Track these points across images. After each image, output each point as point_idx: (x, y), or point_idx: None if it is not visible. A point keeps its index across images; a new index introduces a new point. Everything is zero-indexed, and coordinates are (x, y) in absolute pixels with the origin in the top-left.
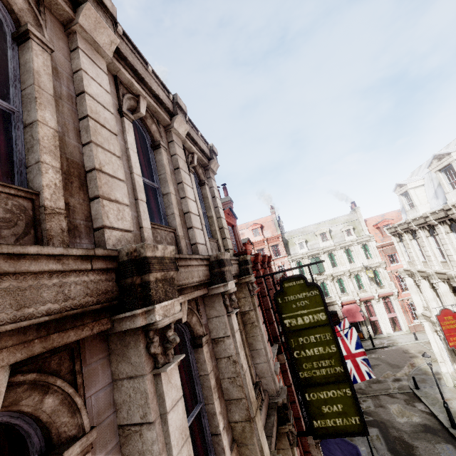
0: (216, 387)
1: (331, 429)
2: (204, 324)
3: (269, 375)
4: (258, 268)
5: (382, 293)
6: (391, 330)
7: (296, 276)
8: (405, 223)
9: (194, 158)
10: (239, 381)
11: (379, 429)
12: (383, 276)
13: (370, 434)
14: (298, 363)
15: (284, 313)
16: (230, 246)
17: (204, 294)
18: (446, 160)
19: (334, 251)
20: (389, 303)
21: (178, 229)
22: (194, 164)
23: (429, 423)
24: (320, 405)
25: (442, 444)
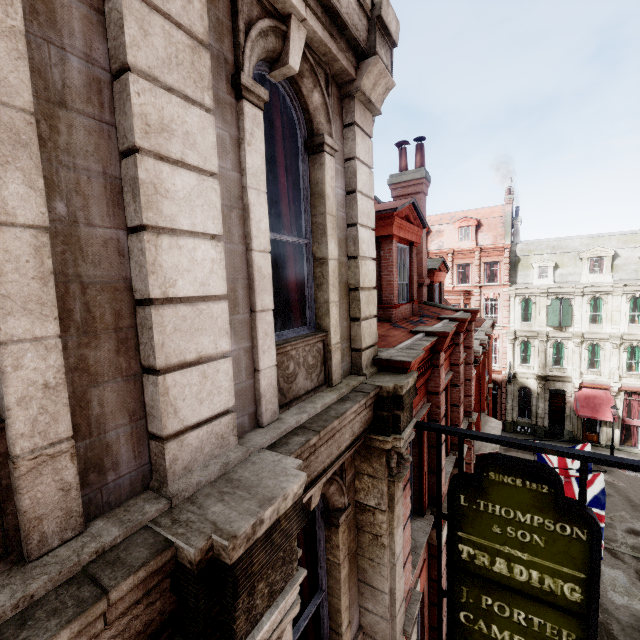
0: None
1: None
2: None
3: None
4: (437, 362)
5: None
6: None
7: (531, 469)
8: None
9: (291, 41)
10: None
11: None
12: None
13: None
14: (462, 634)
15: (464, 531)
16: (369, 338)
17: None
18: None
19: (606, 296)
20: None
21: (16, 426)
22: (288, 69)
23: None
24: None
25: None
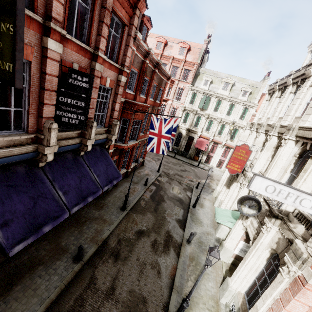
0: None
1: None
2: None
3: None
4: None
5: (228, 144)
6: (215, 165)
7: None
8: (287, 77)
9: None
10: None
11: (157, 188)
12: (239, 135)
13: (150, 187)
14: None
15: None
16: None
17: None
18: None
19: (223, 100)
20: (227, 152)
21: None
22: None
23: (184, 200)
24: None
25: (180, 208)
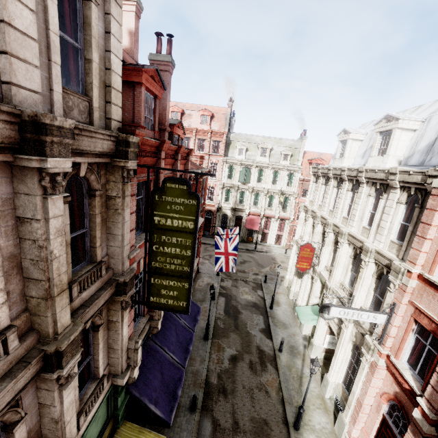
0: (8, 265)
1: (163, 305)
2: (1, 198)
3: (119, 258)
4: (160, 156)
5: (282, 216)
6: (273, 243)
7: (181, 179)
8: (327, 168)
9: None
10: (41, 265)
11: (226, 299)
12: (290, 204)
13: (219, 300)
14: (154, 255)
15: (157, 211)
16: (116, 116)
17: (9, 161)
18: (391, 125)
19: (265, 169)
20: (283, 224)
21: None
22: None
23: (258, 303)
24: (160, 288)
25: (258, 315)
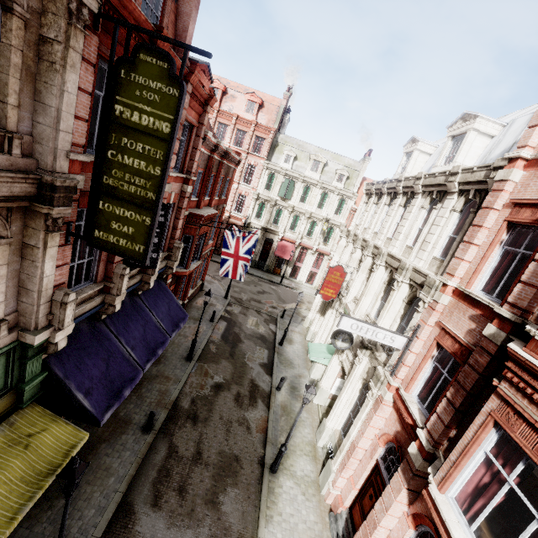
0: None
1: (111, 245)
2: None
3: (49, 146)
4: None
5: (321, 249)
6: (304, 280)
7: (161, 50)
8: (382, 182)
9: None
10: None
11: (228, 324)
12: (334, 237)
13: (219, 323)
14: (108, 165)
15: (120, 95)
16: None
17: None
18: (467, 125)
19: (313, 187)
20: (321, 260)
21: None
22: None
23: (267, 336)
24: (111, 219)
25: (263, 348)
